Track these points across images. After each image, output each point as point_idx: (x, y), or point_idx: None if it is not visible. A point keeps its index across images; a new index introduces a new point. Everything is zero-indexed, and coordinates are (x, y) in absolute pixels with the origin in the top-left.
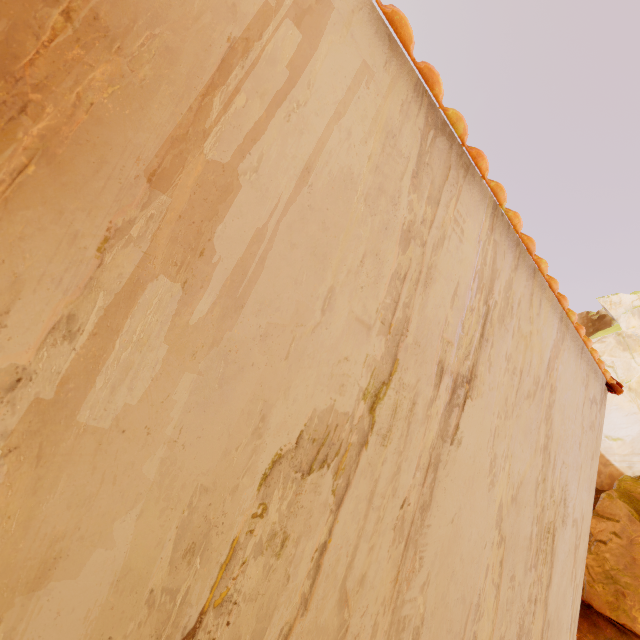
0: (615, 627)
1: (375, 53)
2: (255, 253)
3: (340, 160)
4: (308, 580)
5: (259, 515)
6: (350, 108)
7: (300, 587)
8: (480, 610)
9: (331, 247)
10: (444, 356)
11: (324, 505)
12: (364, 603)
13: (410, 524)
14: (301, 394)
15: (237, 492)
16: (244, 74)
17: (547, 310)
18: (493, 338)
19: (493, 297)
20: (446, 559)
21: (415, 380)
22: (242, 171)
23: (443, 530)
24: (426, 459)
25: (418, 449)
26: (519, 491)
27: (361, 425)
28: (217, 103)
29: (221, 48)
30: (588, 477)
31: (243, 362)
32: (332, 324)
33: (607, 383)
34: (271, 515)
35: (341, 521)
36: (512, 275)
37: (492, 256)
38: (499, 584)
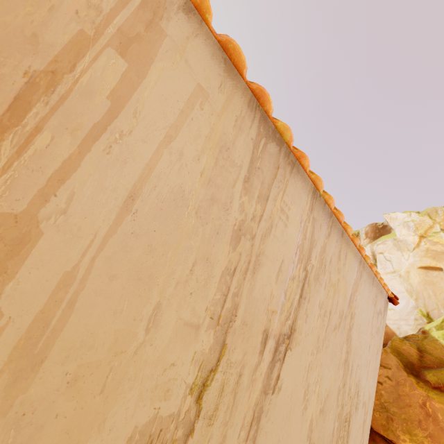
0: (386, 441)
1: (210, 76)
2: (61, 299)
3: (170, 181)
4: None
5: None
6: (182, 130)
7: None
8: None
9: (158, 266)
10: (269, 324)
11: None
12: None
13: None
14: (119, 419)
15: None
16: (48, 110)
17: (350, 259)
18: (310, 294)
19: (311, 262)
20: None
21: (242, 355)
22: (44, 216)
23: None
24: (250, 416)
25: (243, 412)
26: (326, 403)
27: (187, 418)
28: (7, 147)
29: (14, 84)
30: (374, 367)
31: (43, 419)
32: (158, 338)
33: (388, 297)
34: None
35: None
36: (326, 241)
37: (311, 230)
38: None
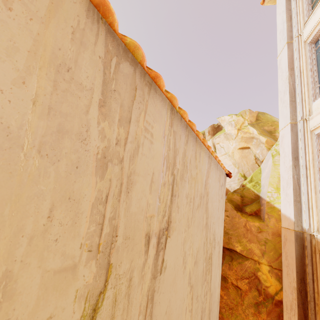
0: (229, 250)
1: None
2: None
3: None
4: None
5: None
6: None
7: None
8: None
9: None
10: (149, 228)
11: None
12: None
13: None
14: None
15: None
16: None
17: (203, 156)
18: (178, 191)
19: (176, 167)
20: None
21: (129, 263)
22: None
23: None
24: (145, 301)
25: (138, 303)
26: (197, 256)
27: None
28: None
29: None
30: (221, 219)
31: None
32: (17, 307)
33: (226, 173)
34: None
35: None
36: (185, 147)
37: (173, 142)
38: (192, 308)
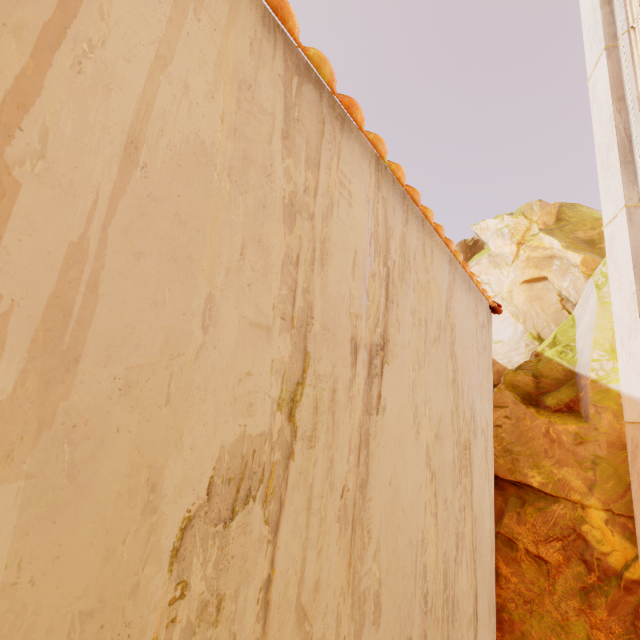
0: (515, 485)
1: None
2: (77, 280)
3: (181, 125)
4: (258, 624)
5: (179, 597)
6: (178, 49)
7: (251, 636)
8: (425, 542)
9: (196, 245)
10: (355, 332)
11: (259, 540)
12: (323, 605)
13: (353, 507)
14: (200, 437)
15: (140, 590)
16: None
17: (438, 256)
18: (397, 298)
19: (391, 257)
20: (391, 519)
21: (331, 367)
22: (14, 159)
23: (384, 495)
24: (356, 439)
25: (347, 434)
26: (440, 427)
27: (282, 438)
28: None
29: None
30: (487, 390)
31: (101, 433)
32: (221, 340)
33: (490, 307)
34: (195, 588)
35: (282, 545)
36: (404, 230)
37: (383, 214)
38: (436, 512)
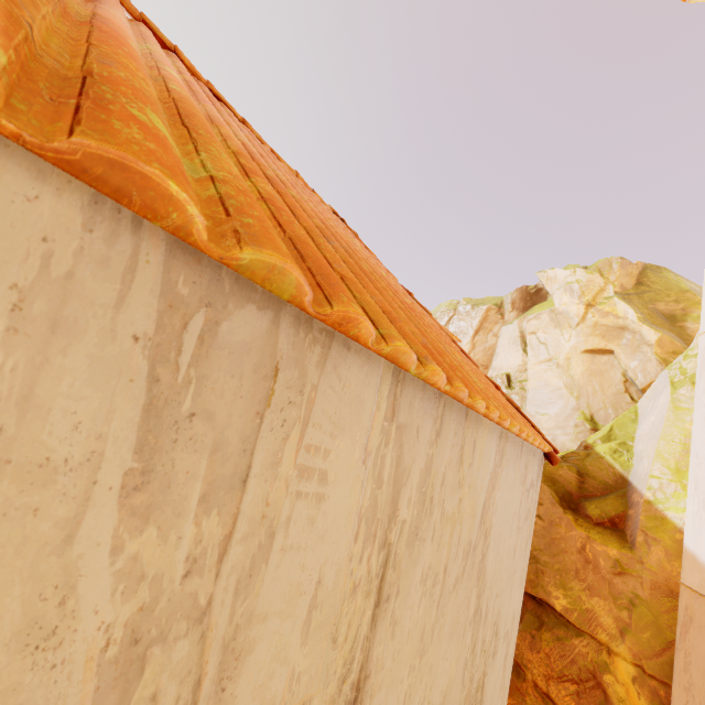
0: (534, 600)
1: None
2: None
3: None
4: None
5: None
6: None
7: None
8: None
9: None
10: None
11: None
12: None
13: None
14: None
15: None
16: None
17: (483, 444)
18: (399, 581)
19: (398, 520)
20: None
21: None
22: None
23: None
24: None
25: None
26: None
27: None
28: None
29: None
30: (521, 571)
31: None
32: None
33: (545, 452)
34: None
35: None
36: (432, 451)
37: (394, 457)
38: None
